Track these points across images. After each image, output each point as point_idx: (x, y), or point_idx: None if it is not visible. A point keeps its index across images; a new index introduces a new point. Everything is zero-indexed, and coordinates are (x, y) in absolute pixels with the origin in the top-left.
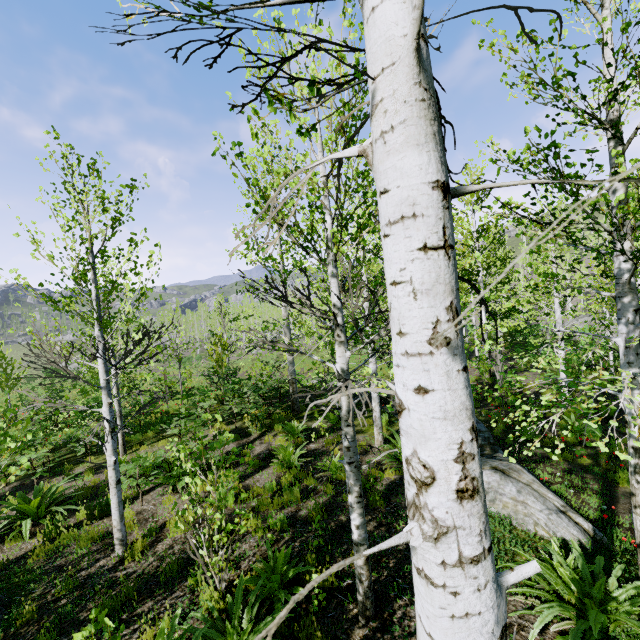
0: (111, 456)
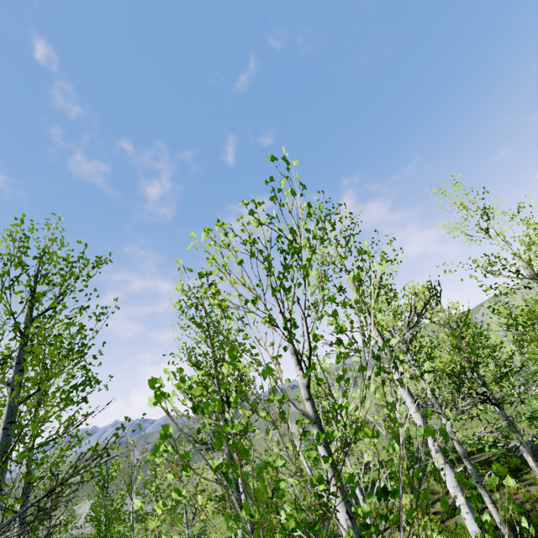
0: (360, 495)
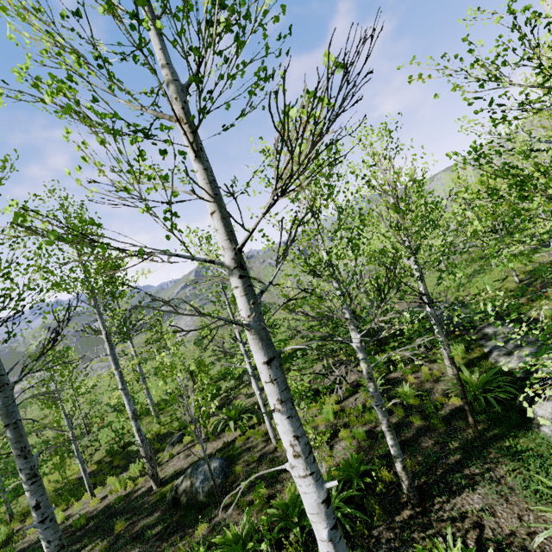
0: (257, 391)
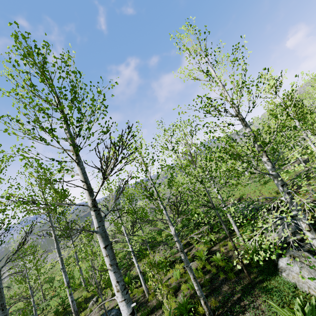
0: (136, 264)
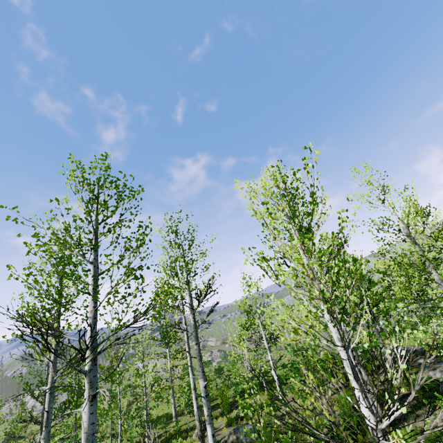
0: (275, 376)
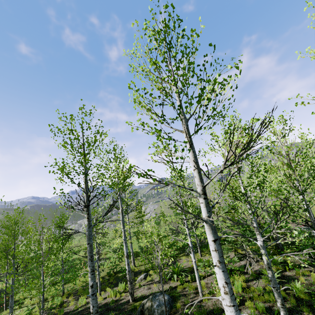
0: (193, 259)
